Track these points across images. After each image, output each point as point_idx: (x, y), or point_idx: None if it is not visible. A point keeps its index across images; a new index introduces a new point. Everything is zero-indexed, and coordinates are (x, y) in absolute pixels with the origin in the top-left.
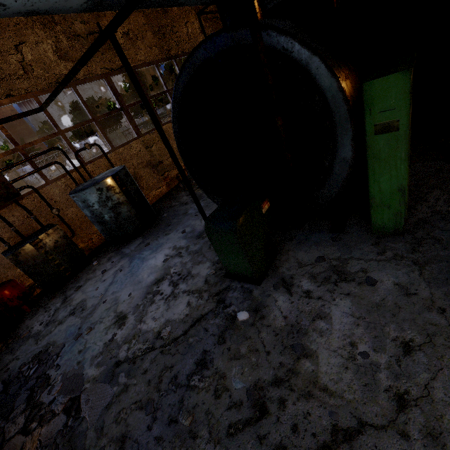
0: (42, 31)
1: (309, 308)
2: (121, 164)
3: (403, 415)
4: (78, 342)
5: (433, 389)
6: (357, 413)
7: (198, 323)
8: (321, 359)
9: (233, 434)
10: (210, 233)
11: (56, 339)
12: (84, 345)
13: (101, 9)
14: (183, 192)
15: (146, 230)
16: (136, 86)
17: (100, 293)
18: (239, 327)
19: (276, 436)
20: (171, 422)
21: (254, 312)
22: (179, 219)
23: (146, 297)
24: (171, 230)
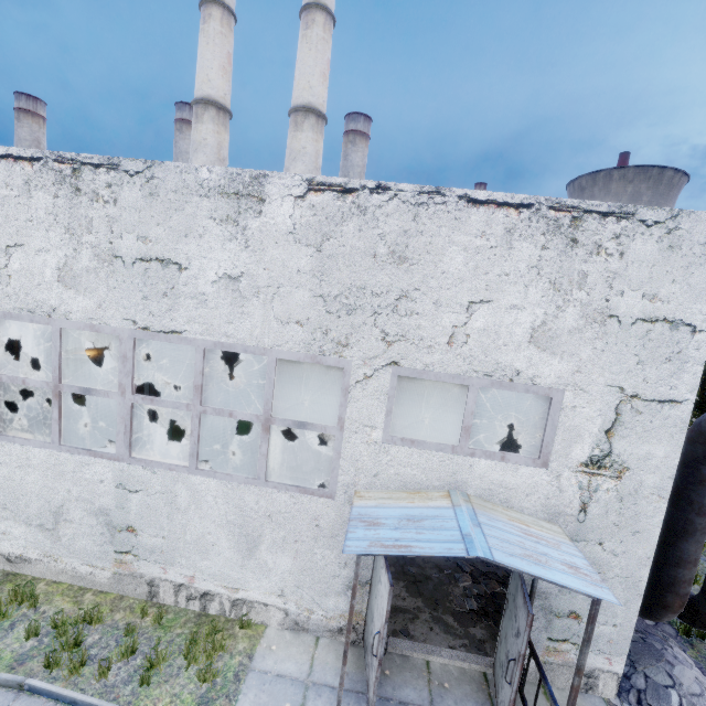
0: None
1: None
2: None
3: None
4: None
5: None
6: None
7: None
8: None
9: None
10: None
11: None
12: None
13: None
14: None
15: None
16: None
17: None
18: None
19: None
20: None
21: None
22: None
23: None
24: None
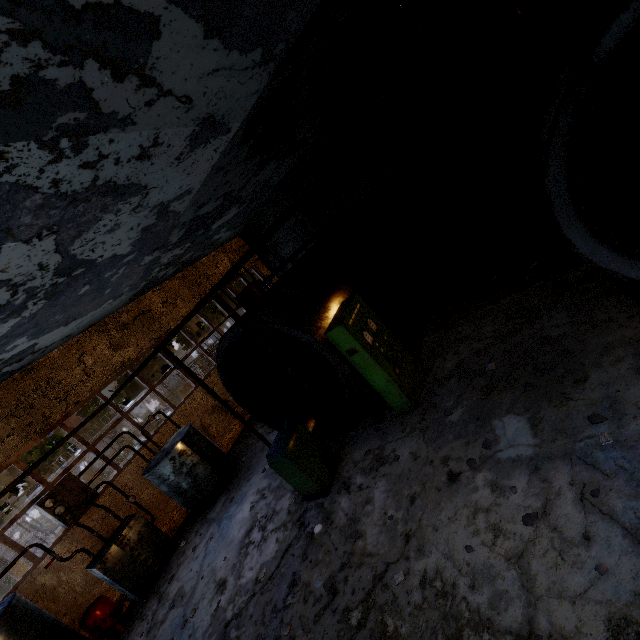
0: (98, 336)
1: (361, 499)
2: (187, 420)
3: (408, 546)
4: (186, 629)
5: (423, 520)
6: (386, 560)
7: (286, 552)
8: (368, 534)
9: (318, 620)
10: (273, 465)
11: (163, 639)
12: (192, 628)
13: (141, 295)
14: (258, 424)
15: (228, 483)
16: (188, 372)
17: (195, 572)
18: (316, 539)
19: (343, 604)
20: (276, 639)
21: (326, 521)
22: (258, 458)
23: (240, 553)
24: (252, 473)
